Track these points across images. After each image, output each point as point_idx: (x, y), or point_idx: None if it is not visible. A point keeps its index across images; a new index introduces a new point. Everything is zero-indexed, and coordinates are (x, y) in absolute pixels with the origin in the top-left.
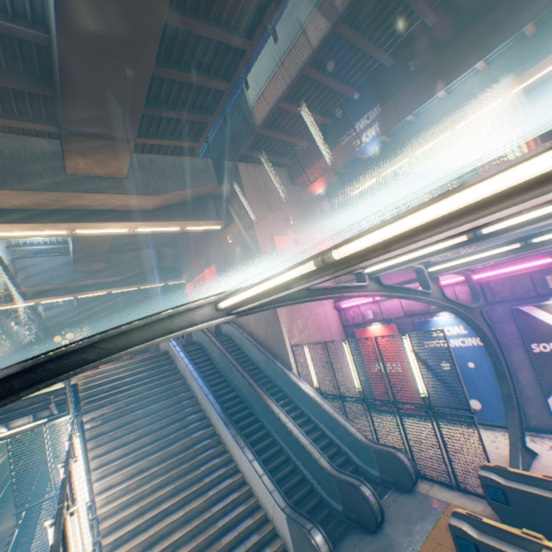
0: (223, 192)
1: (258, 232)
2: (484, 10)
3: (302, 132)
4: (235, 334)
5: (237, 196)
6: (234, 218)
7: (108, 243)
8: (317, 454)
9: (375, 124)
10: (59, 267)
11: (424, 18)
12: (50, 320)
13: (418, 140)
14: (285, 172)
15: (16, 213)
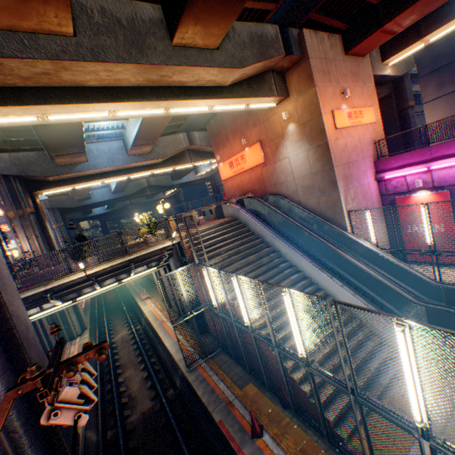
0: (283, 66)
1: (321, 107)
2: None
3: None
4: (281, 204)
5: (297, 69)
6: (289, 94)
7: (164, 126)
8: (400, 291)
9: None
10: (116, 151)
11: None
12: (93, 199)
13: None
14: (339, 39)
15: (130, 91)
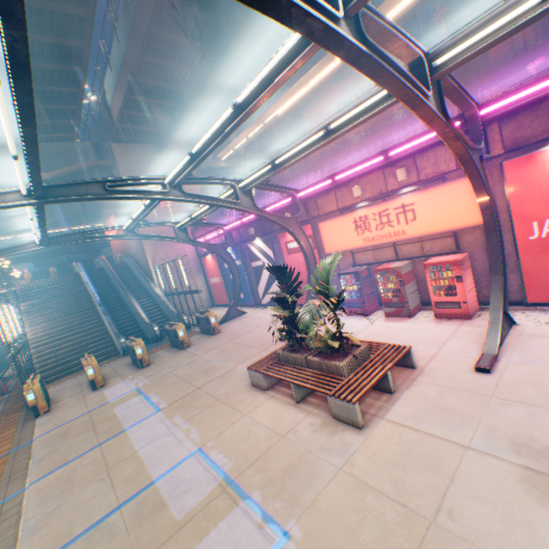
0: (106, 165)
1: None
2: (213, 78)
3: (155, 123)
4: (129, 262)
5: (116, 168)
6: None
7: None
8: (146, 317)
9: (194, 125)
10: None
11: (191, 73)
12: None
13: (244, 128)
14: (156, 147)
15: None
